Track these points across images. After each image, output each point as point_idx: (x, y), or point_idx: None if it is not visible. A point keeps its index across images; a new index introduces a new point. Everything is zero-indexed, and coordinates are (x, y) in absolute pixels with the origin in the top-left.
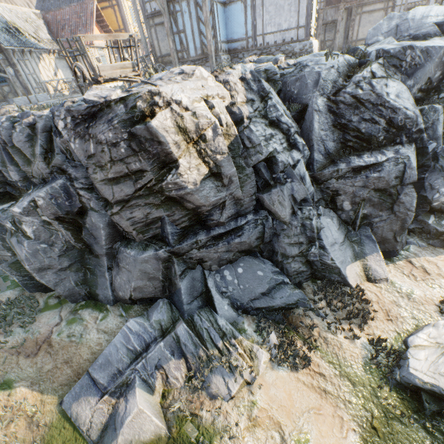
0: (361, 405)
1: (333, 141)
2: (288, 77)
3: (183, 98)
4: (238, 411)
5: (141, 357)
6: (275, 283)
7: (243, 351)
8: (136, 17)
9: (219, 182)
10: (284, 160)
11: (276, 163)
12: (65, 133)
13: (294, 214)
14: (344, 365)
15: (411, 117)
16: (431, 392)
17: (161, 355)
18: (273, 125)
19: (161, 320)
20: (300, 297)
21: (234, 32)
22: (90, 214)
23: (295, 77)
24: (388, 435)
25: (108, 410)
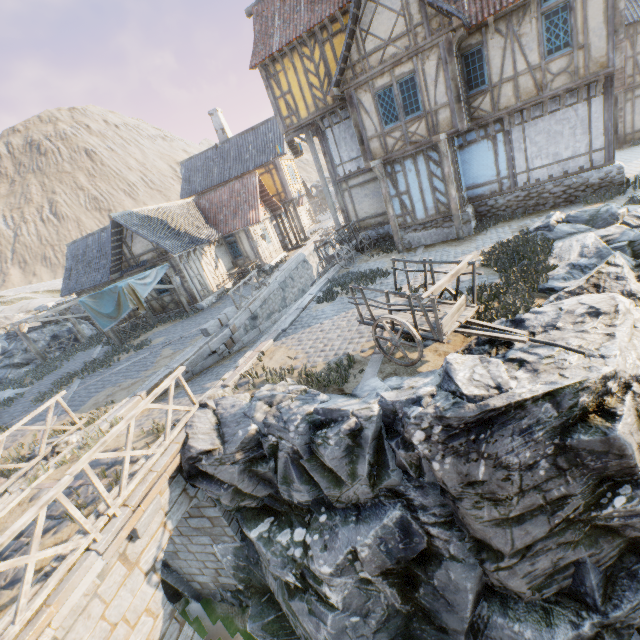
0: None
1: None
2: None
3: None
4: None
5: None
6: None
7: None
8: (322, 184)
9: None
10: None
11: None
12: (424, 447)
13: None
14: None
15: None
16: None
17: None
18: None
19: None
20: None
21: (477, 175)
22: (446, 564)
23: None
24: None
25: None
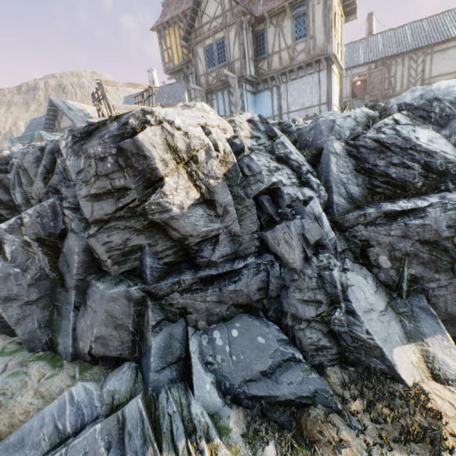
0: None
1: (357, 186)
2: (303, 129)
3: (177, 120)
4: None
5: (64, 444)
6: (282, 358)
7: None
8: None
9: (212, 210)
10: (291, 193)
11: (281, 195)
12: (65, 152)
13: (307, 261)
14: None
15: (454, 161)
16: None
17: (90, 446)
18: (281, 161)
19: (117, 390)
20: (319, 386)
21: (262, 113)
22: (69, 235)
23: (309, 127)
24: None
25: None
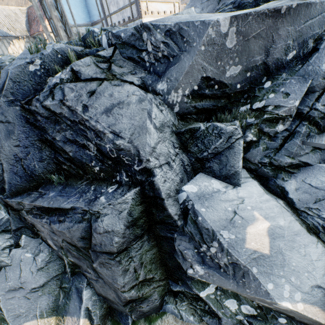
0: None
1: (40, 161)
2: None
3: None
4: None
5: None
6: None
7: None
8: None
9: None
10: None
11: None
12: None
13: None
14: None
15: (126, 148)
16: None
17: None
18: None
19: None
20: None
21: (93, 14)
22: None
23: None
24: None
25: None
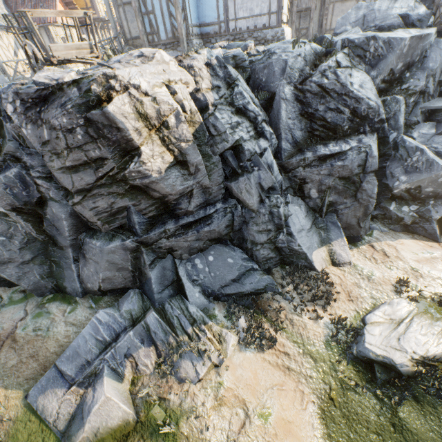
0: (321, 379)
1: (300, 130)
2: (257, 64)
3: (142, 83)
4: (205, 392)
5: (111, 347)
6: (245, 269)
7: (212, 336)
8: None
9: (185, 170)
10: (251, 148)
11: (243, 151)
12: (15, 118)
13: (262, 202)
14: (307, 343)
15: (374, 107)
16: (383, 363)
17: (130, 344)
18: (240, 113)
19: (132, 309)
20: (269, 282)
21: (206, 15)
22: (50, 204)
23: (263, 64)
24: (343, 404)
25: (76, 400)
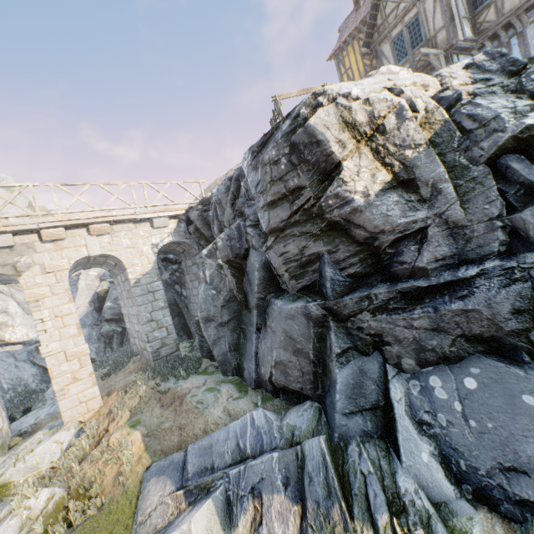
0: None
1: None
2: None
3: (353, 90)
4: None
5: (243, 462)
6: None
7: None
8: None
9: (412, 194)
10: None
11: None
12: (246, 171)
13: None
14: None
15: None
16: None
17: (267, 473)
18: None
19: (297, 427)
20: None
21: None
22: (251, 253)
23: None
24: None
25: (171, 514)
